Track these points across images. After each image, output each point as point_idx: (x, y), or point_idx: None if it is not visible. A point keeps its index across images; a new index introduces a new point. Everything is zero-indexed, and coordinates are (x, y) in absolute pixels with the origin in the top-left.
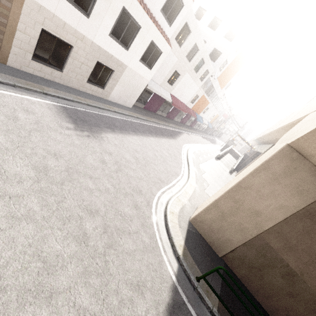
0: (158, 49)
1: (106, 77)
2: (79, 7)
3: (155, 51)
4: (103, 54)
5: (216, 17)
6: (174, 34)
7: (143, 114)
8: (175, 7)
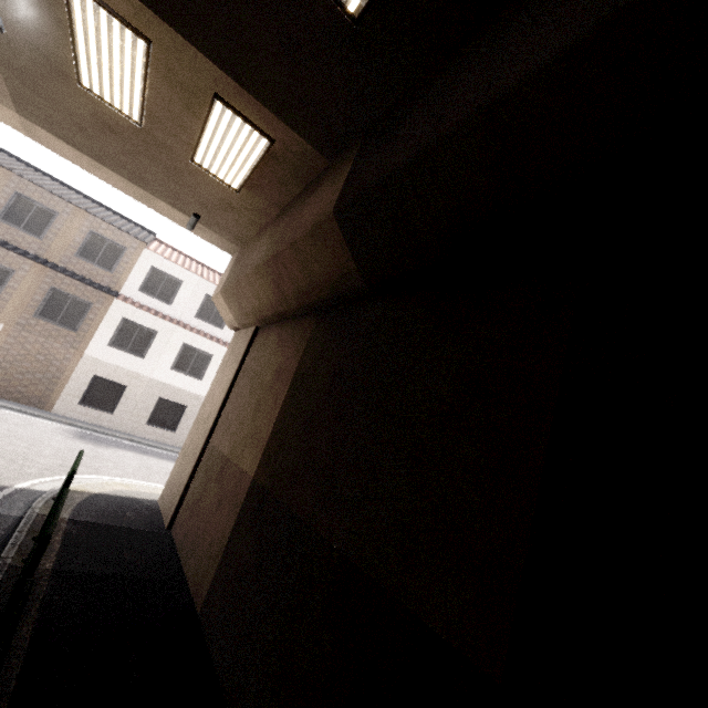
0: None
1: (178, 417)
2: (134, 353)
3: None
4: (167, 389)
5: None
6: None
7: None
8: None
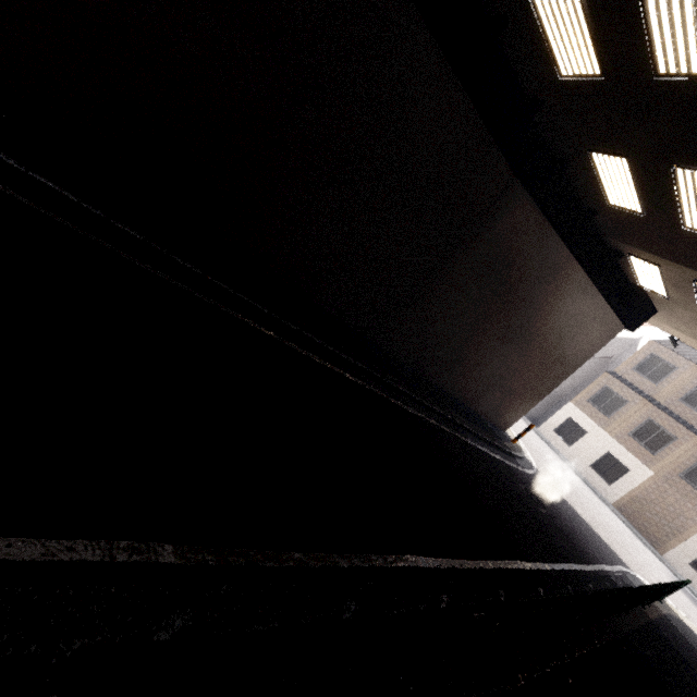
0: None
1: None
2: None
3: None
4: None
5: None
6: None
7: None
8: None
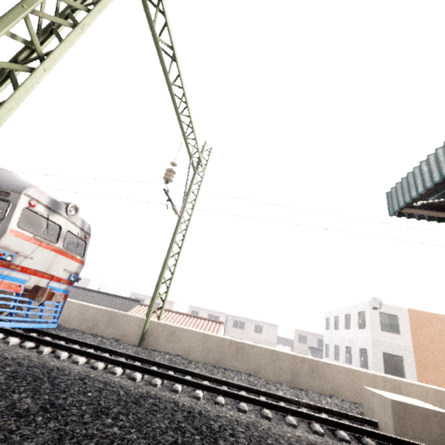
0: None
1: None
2: None
3: None
4: None
5: (346, 314)
6: None
7: None
8: None
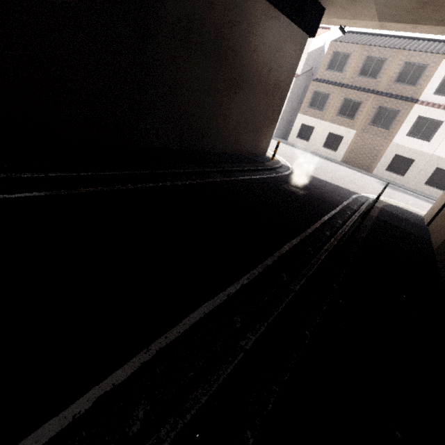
0: None
1: None
2: (422, 139)
3: None
4: (444, 162)
5: None
6: None
7: None
8: None
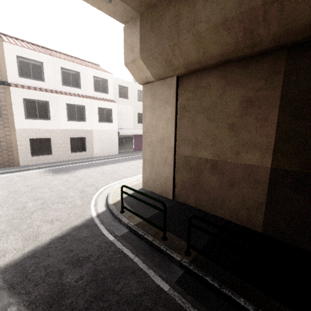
0: (107, 109)
1: (83, 144)
2: (43, 118)
3: (106, 111)
4: (71, 132)
5: None
6: (116, 96)
7: (132, 153)
8: (102, 84)
